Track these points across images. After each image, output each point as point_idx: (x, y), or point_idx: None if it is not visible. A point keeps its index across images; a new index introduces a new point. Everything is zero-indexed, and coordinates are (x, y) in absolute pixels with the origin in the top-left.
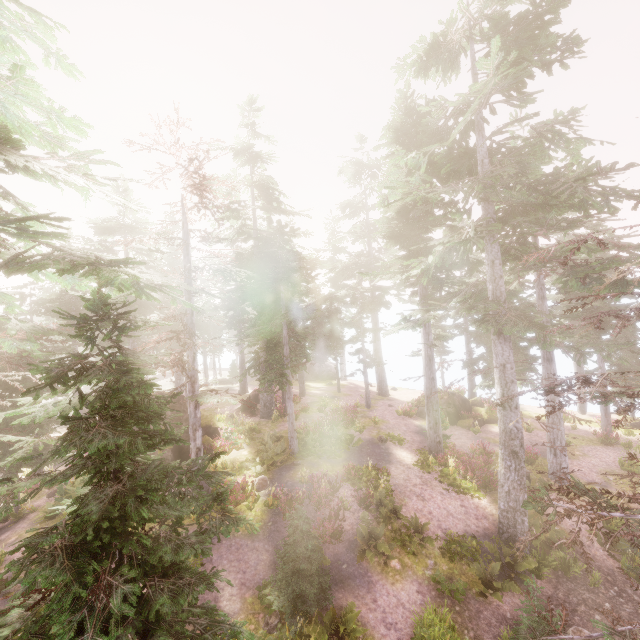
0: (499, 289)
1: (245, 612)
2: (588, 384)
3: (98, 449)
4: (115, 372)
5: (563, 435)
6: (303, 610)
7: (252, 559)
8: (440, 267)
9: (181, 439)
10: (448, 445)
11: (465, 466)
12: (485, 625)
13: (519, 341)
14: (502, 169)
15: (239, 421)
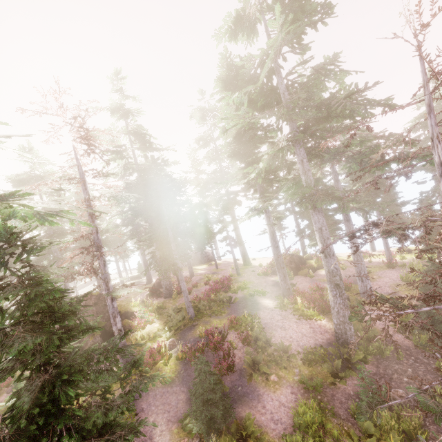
0: (309, 178)
1: (173, 441)
2: (377, 226)
3: (23, 350)
4: (27, 286)
5: (365, 267)
6: (215, 428)
7: (173, 400)
8: (269, 170)
9: (96, 327)
10: (295, 289)
11: (308, 301)
12: (338, 403)
13: (328, 212)
14: (297, 96)
15: (149, 303)
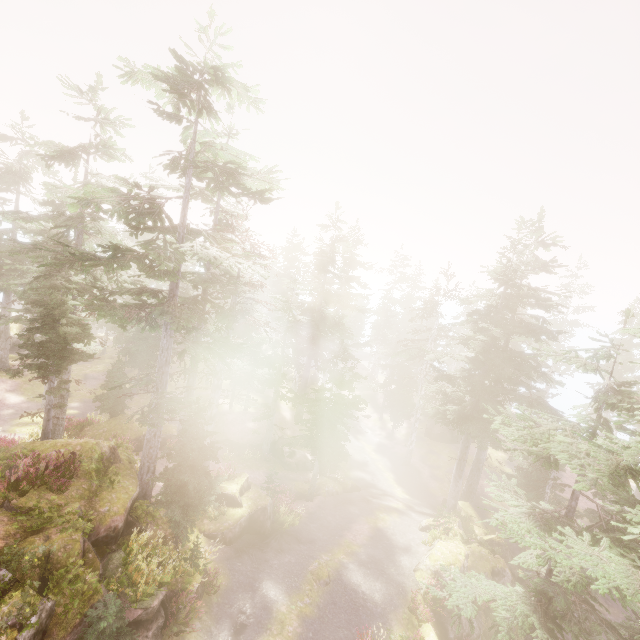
0: None
1: None
2: None
3: None
4: None
5: None
6: None
7: None
8: None
9: None
10: None
11: None
12: None
13: None
14: None
15: None
